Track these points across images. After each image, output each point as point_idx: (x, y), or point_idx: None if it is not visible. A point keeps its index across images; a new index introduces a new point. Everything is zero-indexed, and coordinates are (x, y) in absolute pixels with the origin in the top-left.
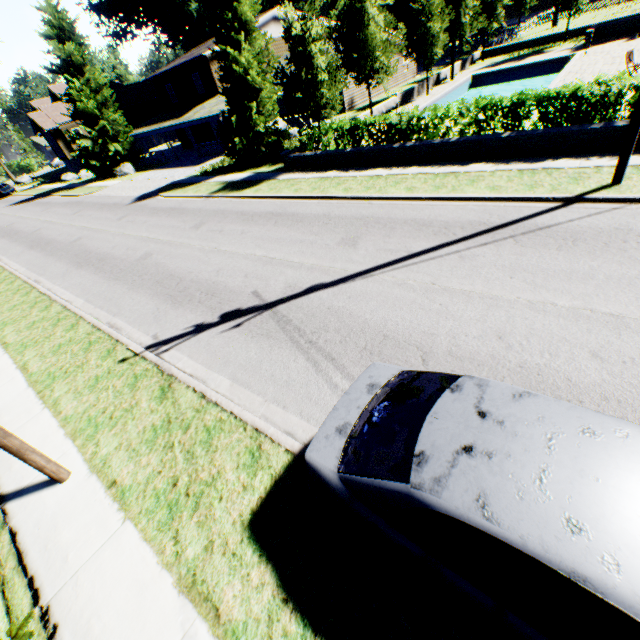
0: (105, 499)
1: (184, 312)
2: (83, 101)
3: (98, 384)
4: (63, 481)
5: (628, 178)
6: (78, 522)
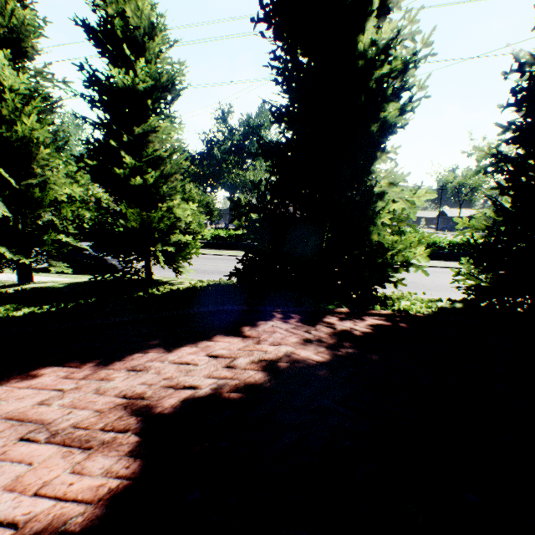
0: None
1: None
2: None
3: None
4: None
5: None
6: None
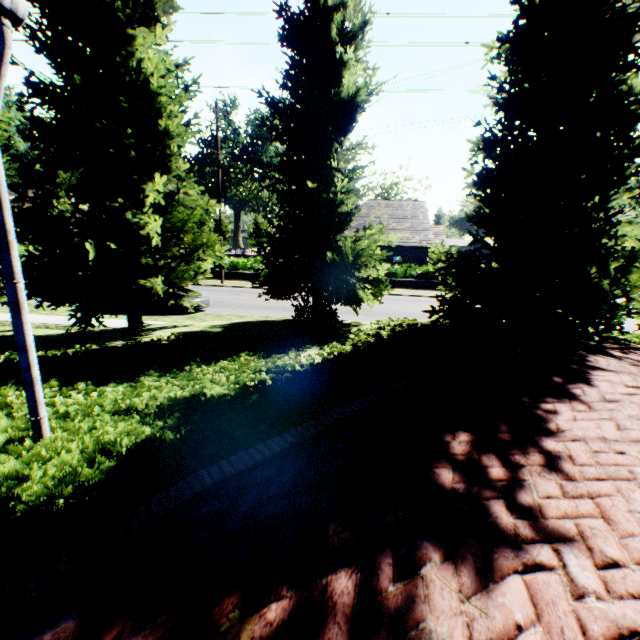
0: None
1: None
2: None
3: None
4: None
5: (227, 283)
6: None
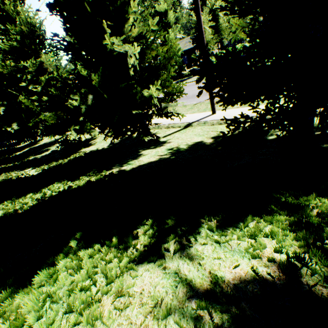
0: (239, 109)
1: (202, 97)
2: (82, 72)
3: (192, 108)
4: (215, 113)
5: None
6: (236, 112)
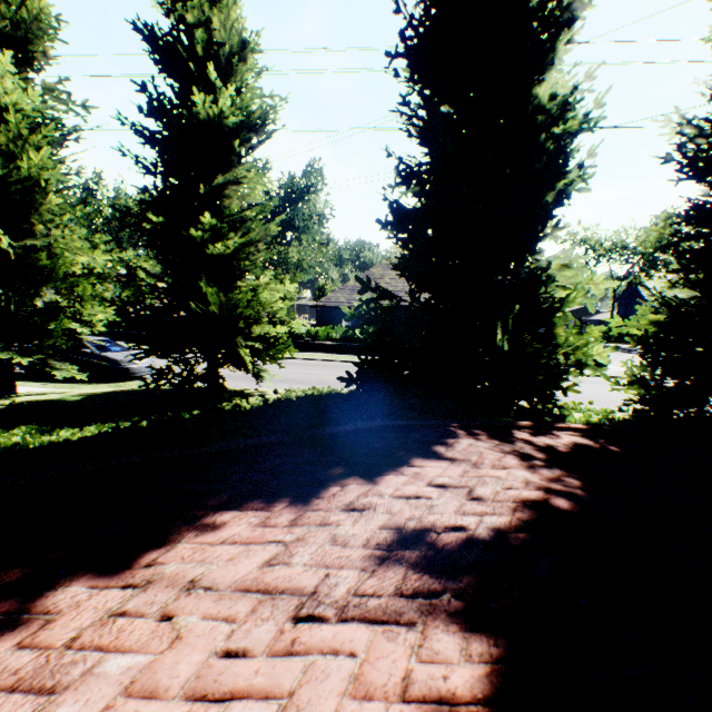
0: None
1: None
2: None
3: None
4: None
5: None
6: None
